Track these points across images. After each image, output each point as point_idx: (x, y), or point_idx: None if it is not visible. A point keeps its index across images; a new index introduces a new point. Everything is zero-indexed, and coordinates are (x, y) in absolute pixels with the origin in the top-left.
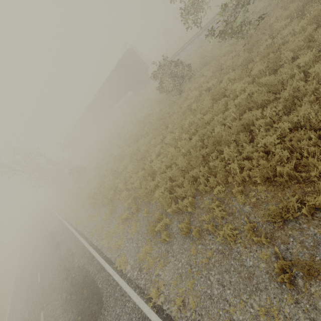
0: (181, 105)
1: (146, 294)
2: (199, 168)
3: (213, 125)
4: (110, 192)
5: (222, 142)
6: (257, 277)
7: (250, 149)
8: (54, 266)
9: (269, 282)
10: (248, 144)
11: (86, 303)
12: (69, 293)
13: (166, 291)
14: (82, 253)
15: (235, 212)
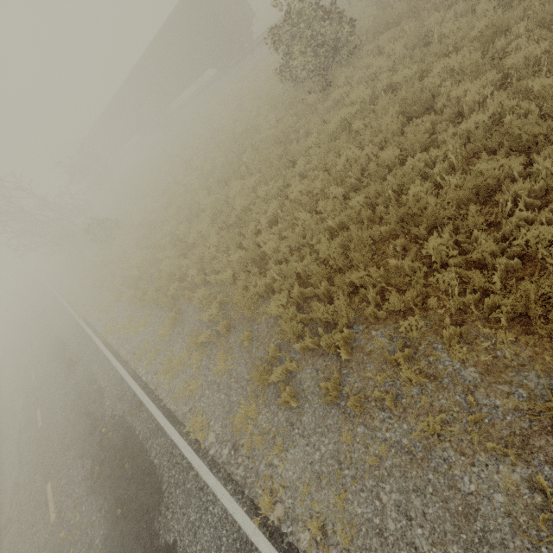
0: (326, 117)
1: (248, 496)
2: (369, 269)
3: (403, 175)
4: (171, 285)
5: (421, 219)
6: (485, 517)
7: (488, 245)
8: (66, 404)
9: (510, 533)
10: (486, 233)
11: (131, 487)
12: (97, 462)
13: (287, 500)
14: (118, 391)
15: (443, 377)
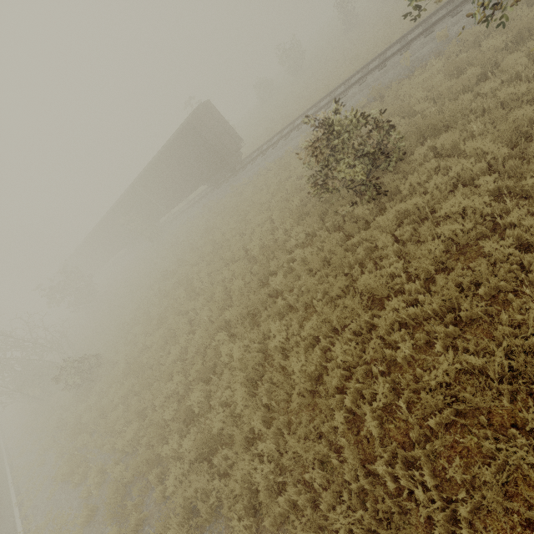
0: (397, 232)
1: None
2: None
3: None
4: None
5: None
6: None
7: None
8: None
9: None
10: None
11: None
12: None
13: None
14: None
15: None
